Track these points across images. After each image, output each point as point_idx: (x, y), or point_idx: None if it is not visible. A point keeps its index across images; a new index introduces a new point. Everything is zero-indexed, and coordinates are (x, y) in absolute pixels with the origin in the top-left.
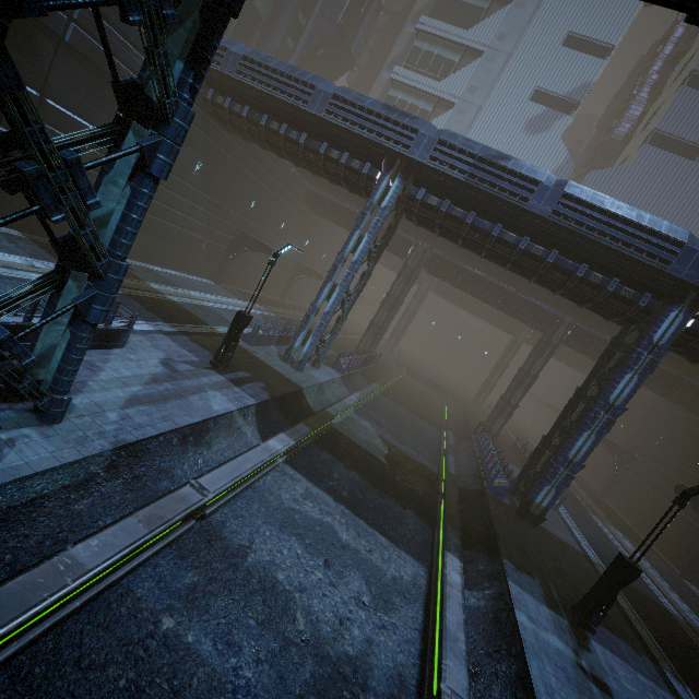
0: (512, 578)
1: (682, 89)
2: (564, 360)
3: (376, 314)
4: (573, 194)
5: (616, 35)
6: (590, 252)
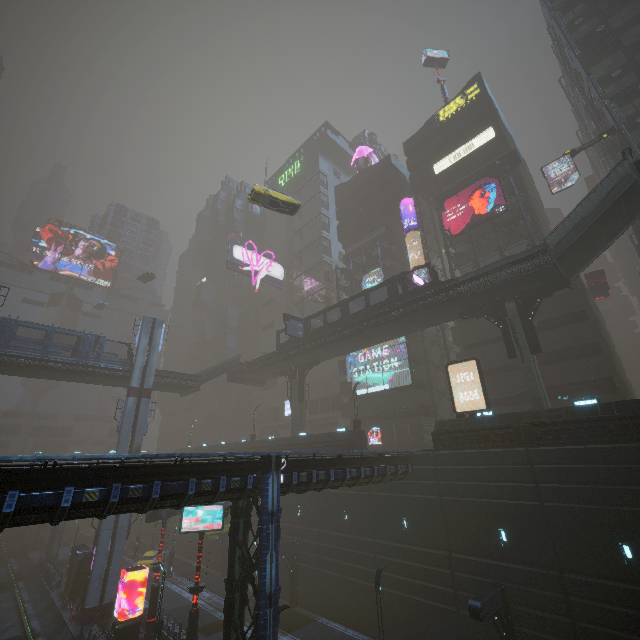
0: (30, 552)
1: None
2: None
3: None
4: None
5: None
6: None
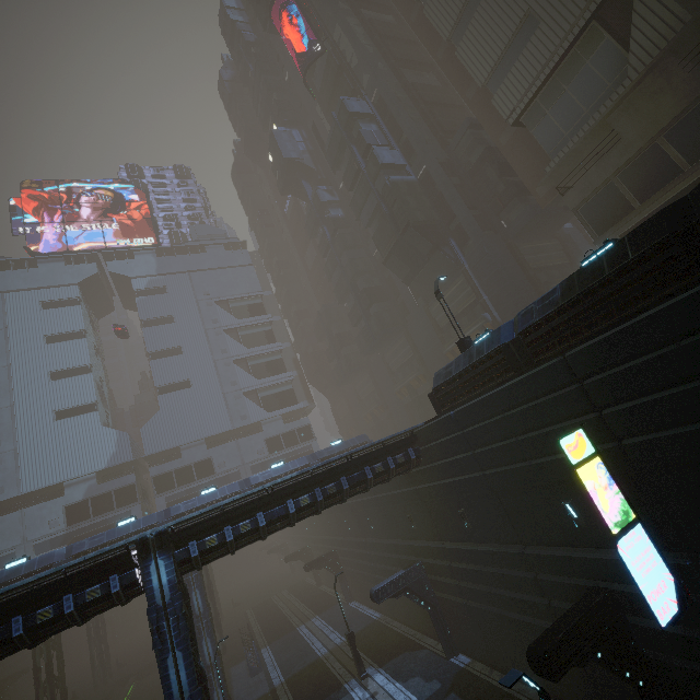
0: None
1: (151, 362)
2: None
3: (36, 699)
4: (80, 552)
5: (86, 359)
6: None
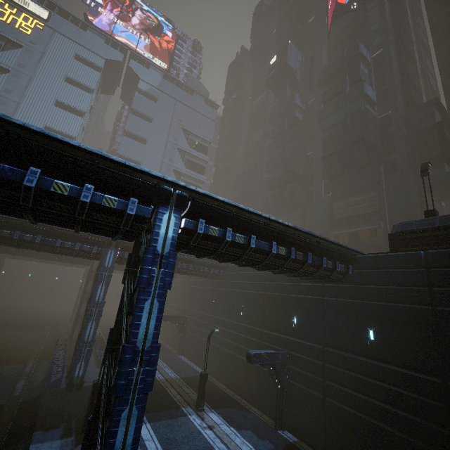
0: (37, 441)
1: (123, 137)
2: (118, 272)
3: None
4: None
5: (84, 107)
6: (59, 233)
